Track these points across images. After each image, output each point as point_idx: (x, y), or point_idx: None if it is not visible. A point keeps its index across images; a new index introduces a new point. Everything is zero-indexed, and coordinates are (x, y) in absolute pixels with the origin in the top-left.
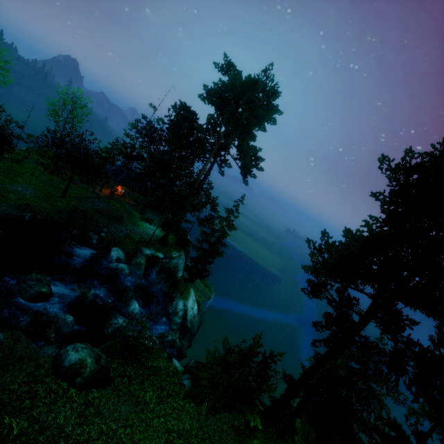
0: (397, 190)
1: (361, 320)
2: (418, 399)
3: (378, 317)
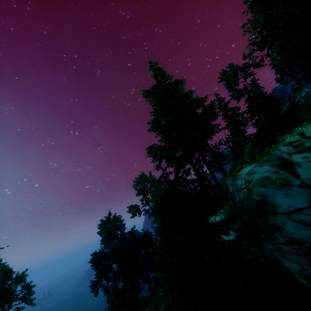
0: (93, 262)
1: (107, 285)
2: (119, 282)
3: (108, 281)
